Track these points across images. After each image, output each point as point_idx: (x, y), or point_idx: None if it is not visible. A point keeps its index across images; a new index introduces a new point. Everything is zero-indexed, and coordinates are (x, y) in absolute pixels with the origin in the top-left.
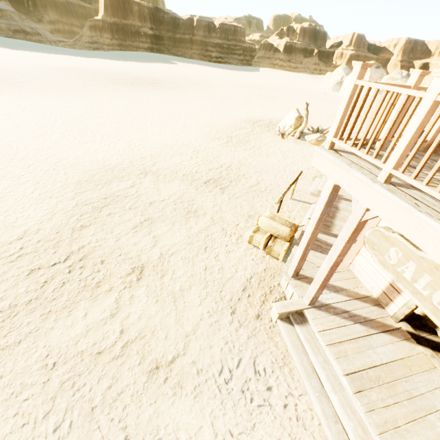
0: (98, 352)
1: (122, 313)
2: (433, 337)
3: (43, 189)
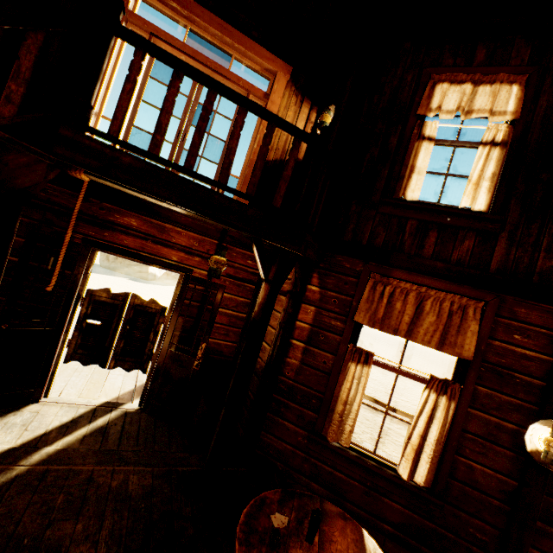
0: None
1: None
2: (105, 419)
3: None
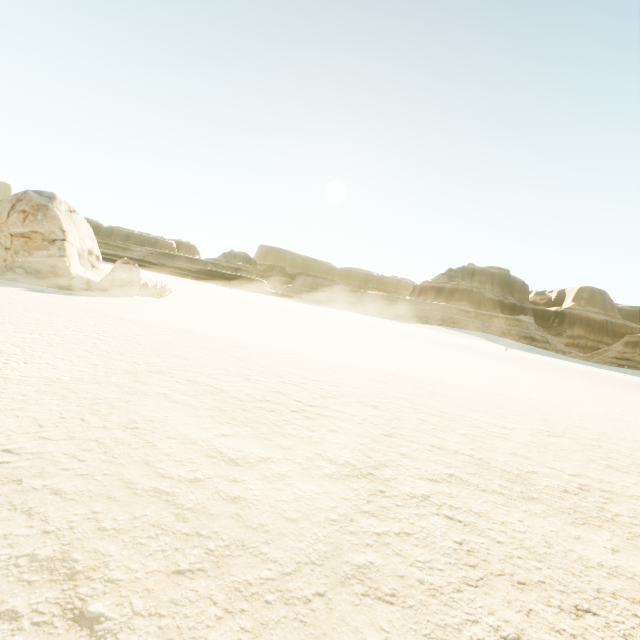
0: (149, 461)
1: (240, 470)
2: None
3: (390, 379)
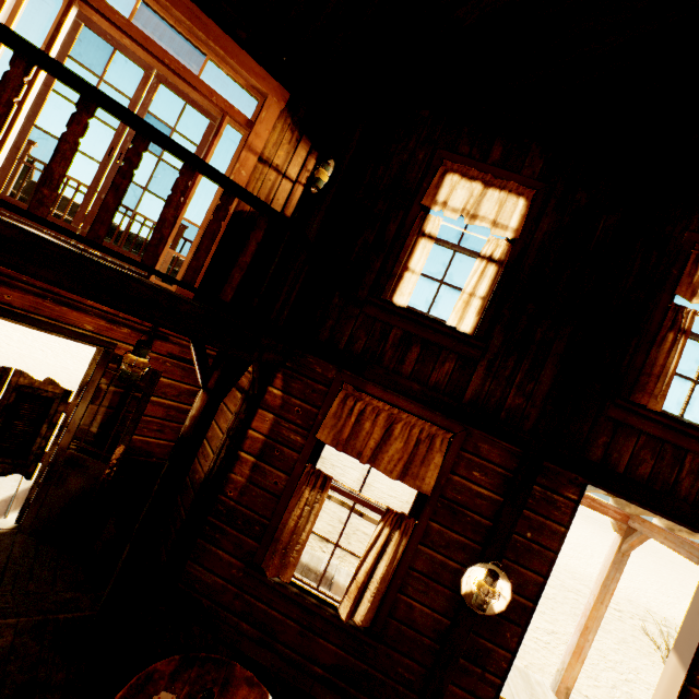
0: None
1: None
2: None
3: None
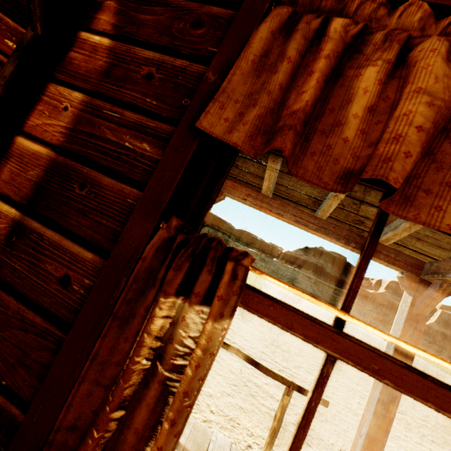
0: None
1: None
2: None
3: None
